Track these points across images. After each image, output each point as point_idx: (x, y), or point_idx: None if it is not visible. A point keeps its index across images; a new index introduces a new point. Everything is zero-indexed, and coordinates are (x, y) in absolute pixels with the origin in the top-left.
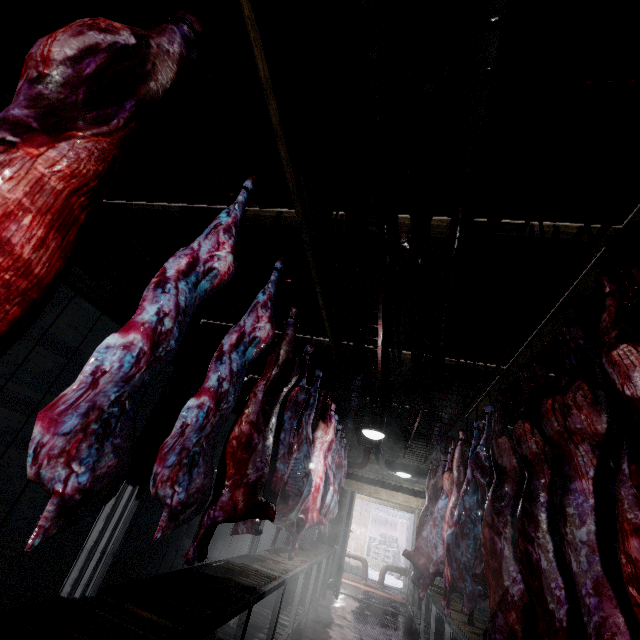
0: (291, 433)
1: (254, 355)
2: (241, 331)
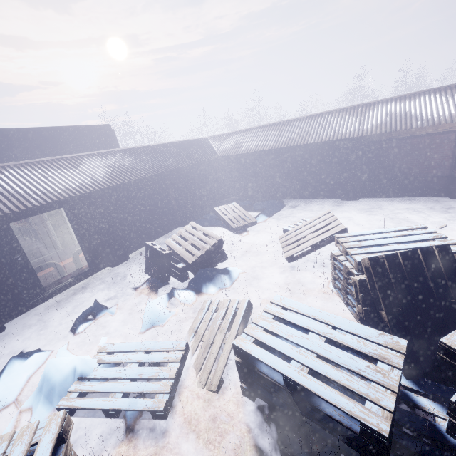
0: None
1: None
2: None
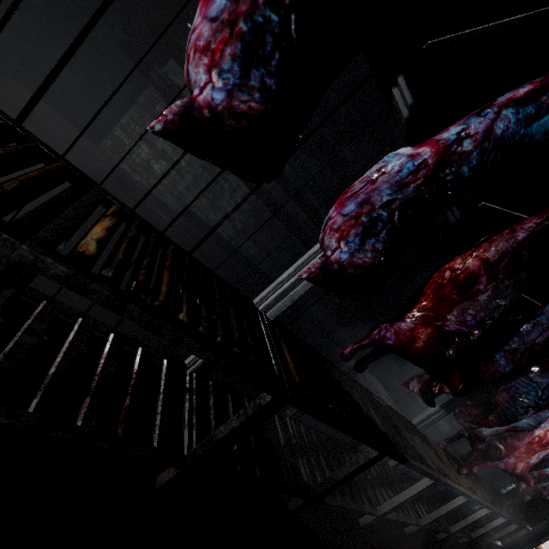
0: (544, 332)
1: (548, 139)
2: (544, 85)
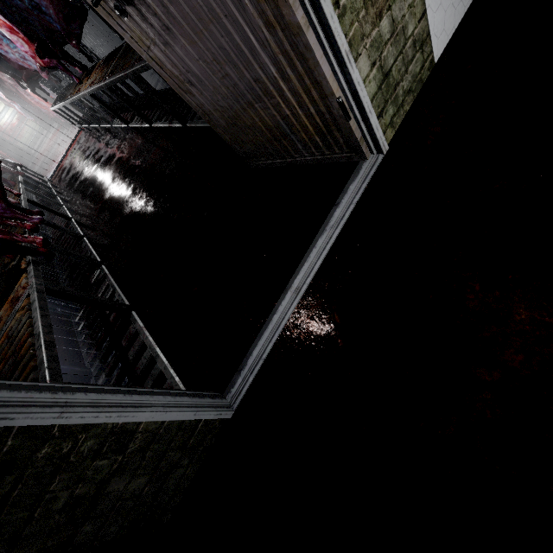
0: None
1: None
2: None
